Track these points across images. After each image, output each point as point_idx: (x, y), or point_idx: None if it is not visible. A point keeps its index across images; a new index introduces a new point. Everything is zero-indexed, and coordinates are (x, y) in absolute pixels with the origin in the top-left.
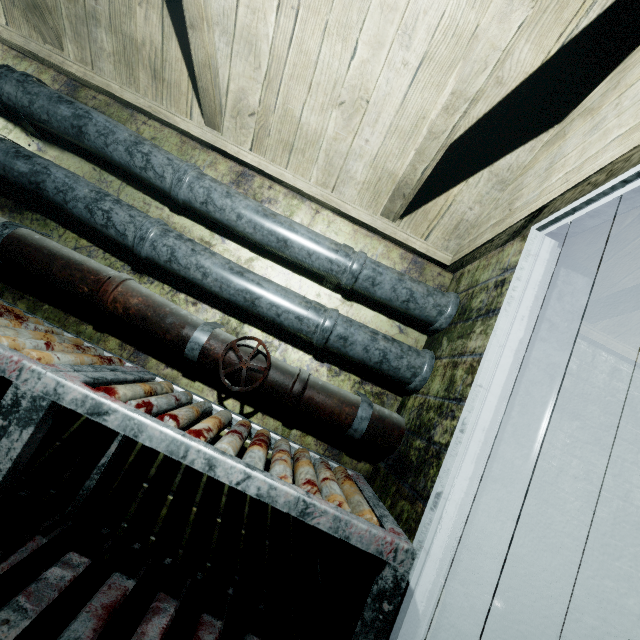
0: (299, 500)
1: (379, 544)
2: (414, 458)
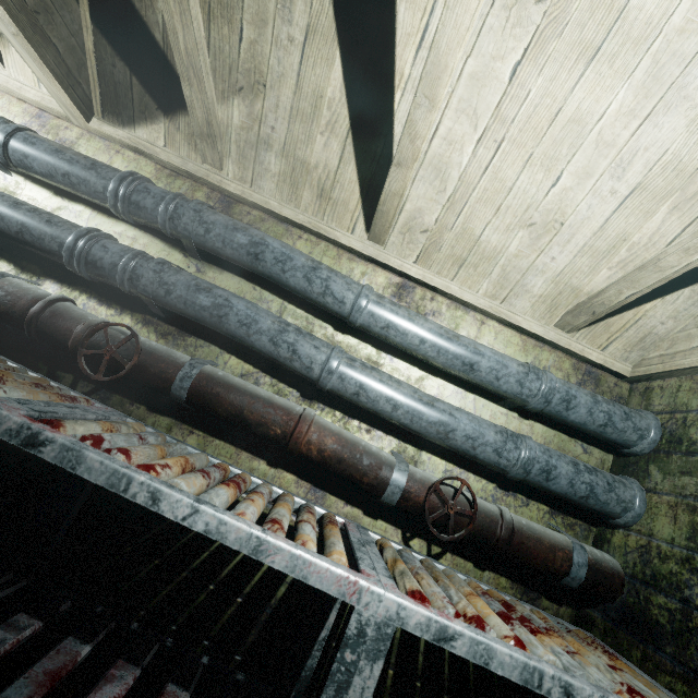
0: None
1: None
2: (663, 620)
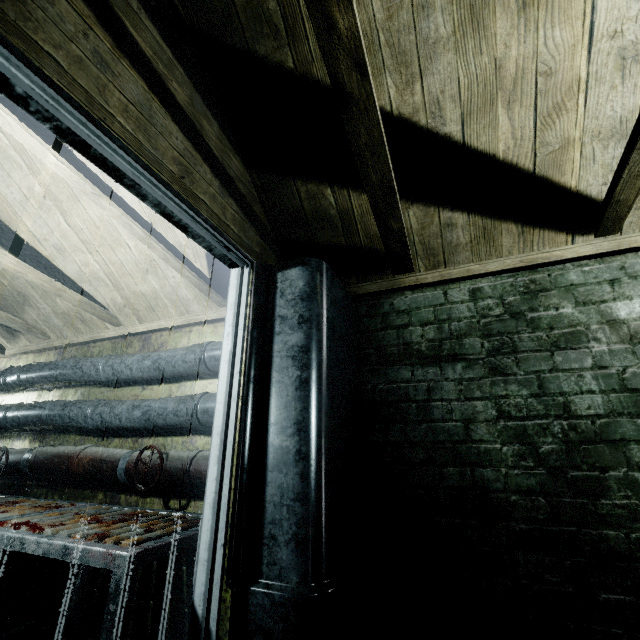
0: (63, 546)
1: (105, 558)
2: None
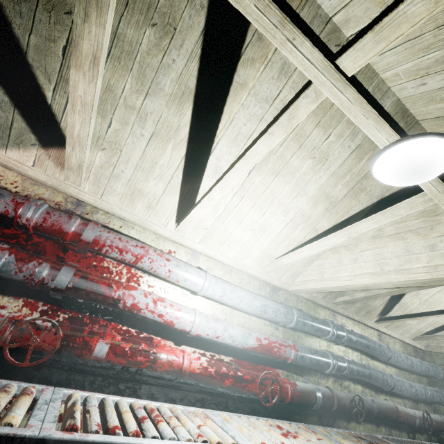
0: None
1: None
2: None
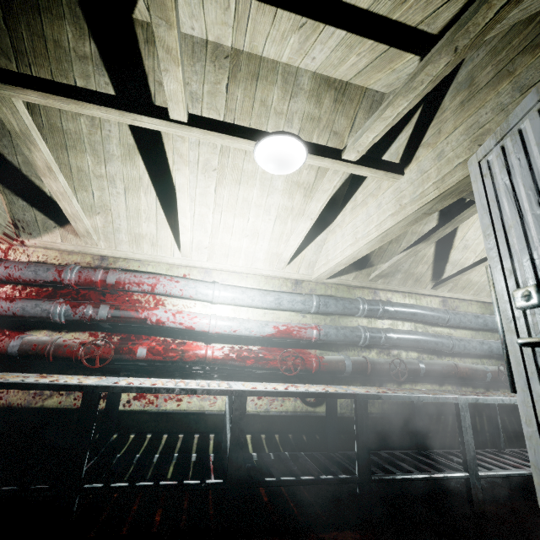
0: None
1: None
2: None
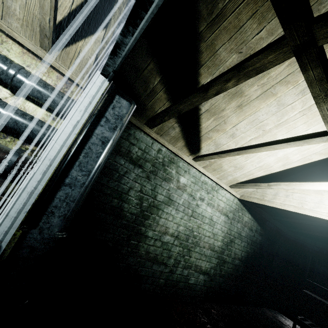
0: None
1: None
2: None
